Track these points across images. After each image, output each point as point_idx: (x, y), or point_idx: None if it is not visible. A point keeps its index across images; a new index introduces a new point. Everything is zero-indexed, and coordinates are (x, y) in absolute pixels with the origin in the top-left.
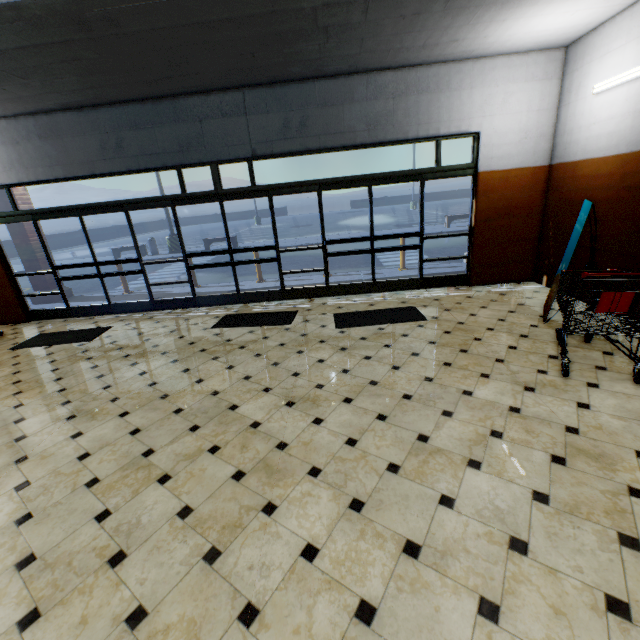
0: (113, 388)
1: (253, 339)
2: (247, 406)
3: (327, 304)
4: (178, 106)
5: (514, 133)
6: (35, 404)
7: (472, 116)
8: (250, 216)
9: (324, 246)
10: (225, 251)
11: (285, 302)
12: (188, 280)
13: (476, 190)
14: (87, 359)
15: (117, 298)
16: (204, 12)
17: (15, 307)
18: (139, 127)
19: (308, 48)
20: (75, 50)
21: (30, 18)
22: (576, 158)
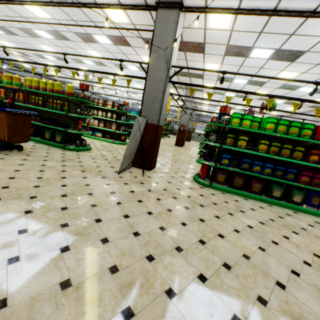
0: None
1: None
2: None
3: None
4: None
5: None
6: None
7: None
8: None
9: None
10: None
11: None
12: None
13: None
14: None
15: None
16: None
17: None
18: None
19: None
20: None
21: None
22: None
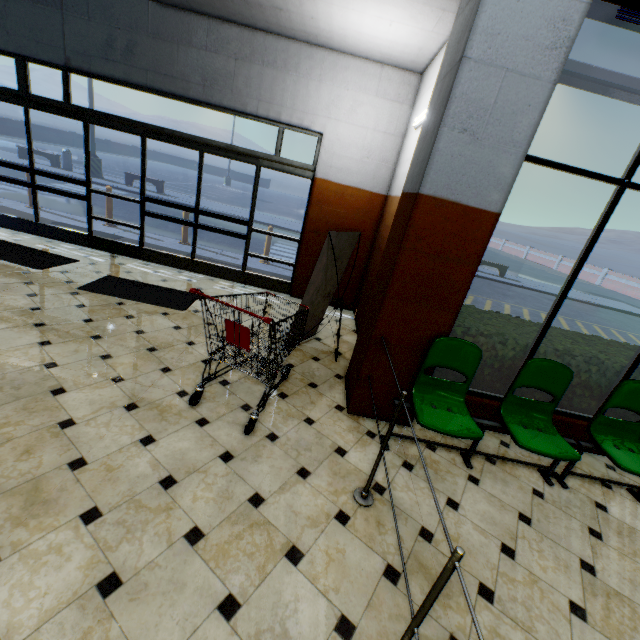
0: None
1: None
2: None
3: (123, 265)
4: None
5: (357, 148)
6: None
7: (317, 113)
8: (231, 176)
9: (142, 201)
10: (23, 168)
11: (87, 250)
12: None
13: (310, 196)
14: None
15: None
16: None
17: None
18: None
19: None
20: None
21: None
22: (394, 193)
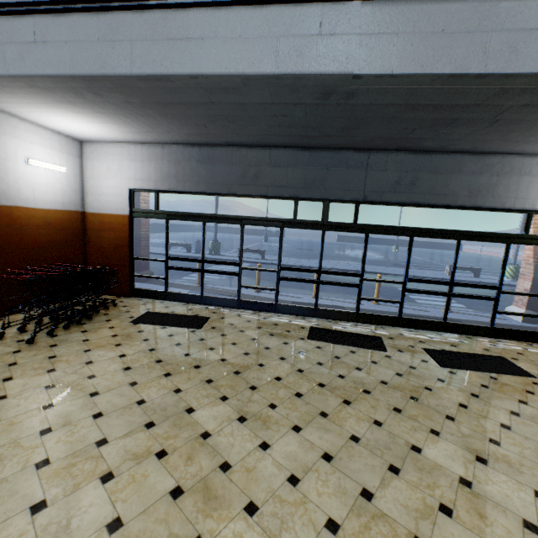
0: (260, 390)
1: (362, 361)
2: (431, 451)
3: (404, 335)
4: (313, 155)
5: None
6: (193, 392)
7: None
8: (255, 233)
9: (405, 282)
10: (316, 270)
11: (358, 324)
12: (275, 288)
13: None
14: (210, 349)
15: (193, 288)
16: (426, 98)
17: (125, 283)
18: (277, 165)
19: (461, 131)
20: (294, 110)
21: (297, 86)
22: None
